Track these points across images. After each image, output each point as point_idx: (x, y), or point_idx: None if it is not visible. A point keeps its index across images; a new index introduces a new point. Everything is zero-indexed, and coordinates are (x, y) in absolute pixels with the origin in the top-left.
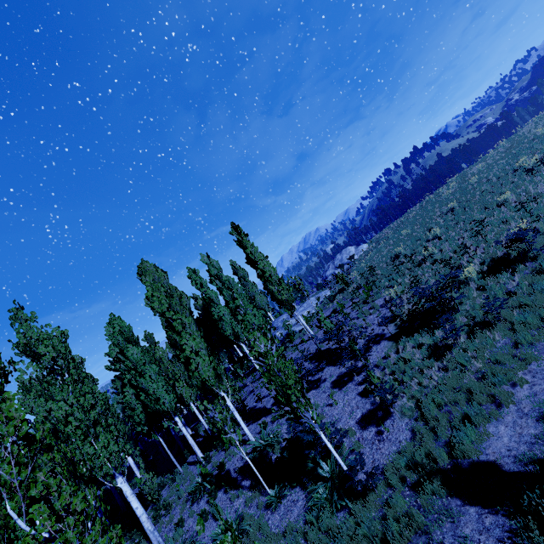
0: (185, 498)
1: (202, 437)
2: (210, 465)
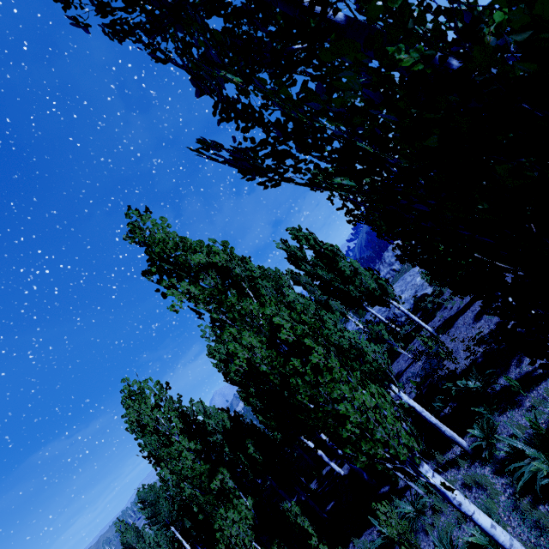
0: (525, 503)
1: None
2: (500, 443)
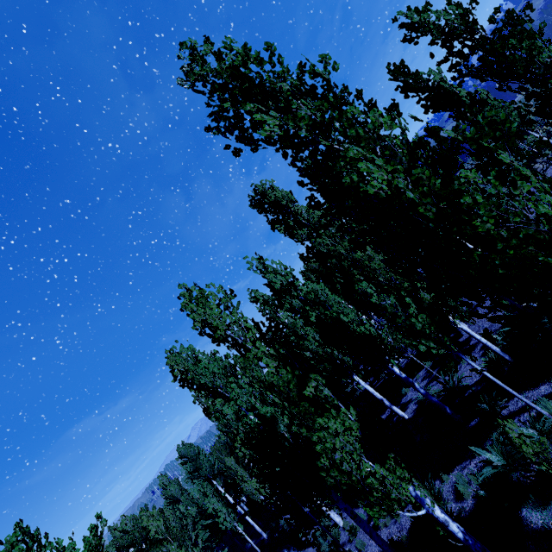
0: None
1: (474, 385)
2: None
